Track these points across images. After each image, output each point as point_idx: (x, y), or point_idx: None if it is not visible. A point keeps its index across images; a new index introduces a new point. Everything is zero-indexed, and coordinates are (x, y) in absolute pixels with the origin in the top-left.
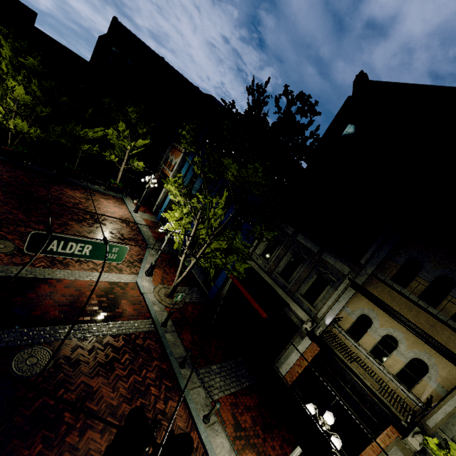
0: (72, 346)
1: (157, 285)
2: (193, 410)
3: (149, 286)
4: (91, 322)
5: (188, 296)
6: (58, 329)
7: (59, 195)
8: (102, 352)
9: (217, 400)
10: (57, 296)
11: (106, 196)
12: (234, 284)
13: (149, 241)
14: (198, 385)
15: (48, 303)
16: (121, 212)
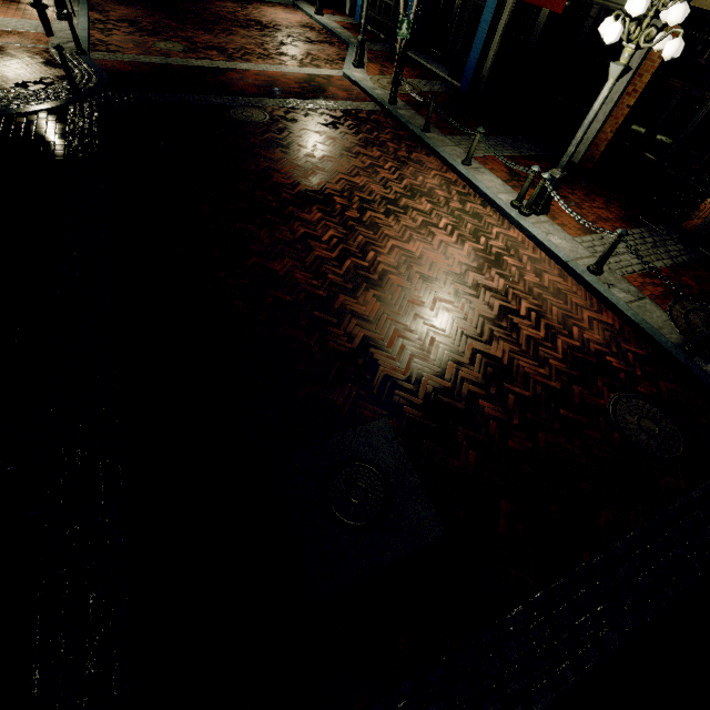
0: (283, 112)
1: (375, 76)
2: (447, 157)
3: (363, 77)
4: (297, 99)
5: (426, 87)
6: (262, 100)
7: (206, 6)
8: (320, 118)
9: (482, 158)
10: (249, 81)
11: (268, 4)
12: (505, 35)
13: (349, 40)
14: (452, 145)
15: (243, 84)
16: (297, 18)
